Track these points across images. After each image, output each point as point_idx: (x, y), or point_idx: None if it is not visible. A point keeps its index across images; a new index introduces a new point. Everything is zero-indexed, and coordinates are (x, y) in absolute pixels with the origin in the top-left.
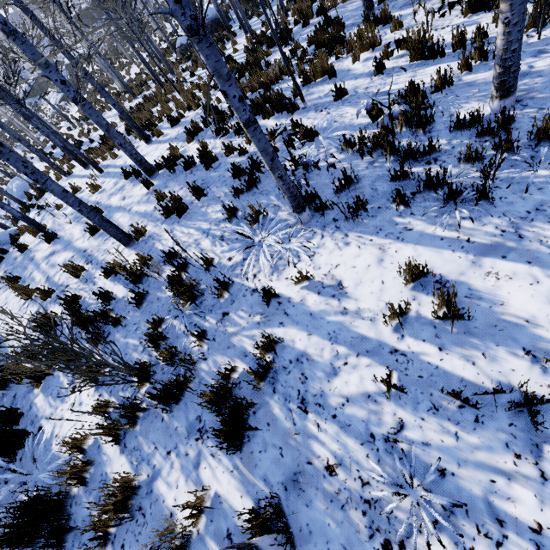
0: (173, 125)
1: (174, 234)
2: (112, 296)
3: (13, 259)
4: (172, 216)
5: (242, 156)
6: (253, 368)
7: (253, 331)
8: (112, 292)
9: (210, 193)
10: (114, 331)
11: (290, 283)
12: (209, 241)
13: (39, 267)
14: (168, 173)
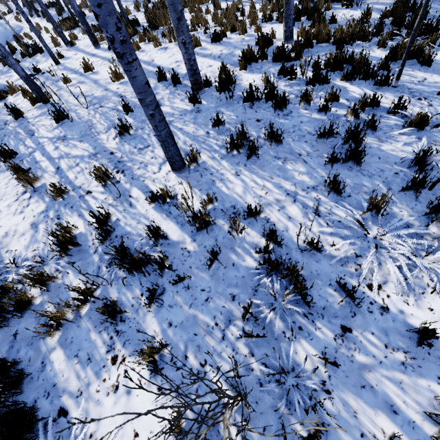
0: (213, 40)
1: (242, 179)
2: (167, 237)
3: (2, 123)
4: (235, 154)
5: (321, 114)
6: (413, 438)
7: (397, 374)
8: (161, 228)
9: (286, 144)
10: (172, 289)
11: (438, 318)
12: (298, 210)
13: (44, 149)
14: (218, 95)
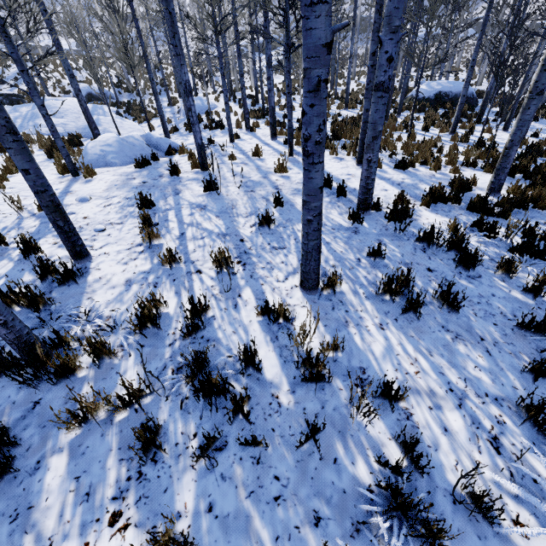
0: (397, 166)
1: (386, 336)
2: (261, 369)
3: (158, 174)
4: (386, 299)
5: (527, 295)
6: None
7: None
8: (258, 353)
9: (463, 316)
10: (235, 450)
11: None
12: (463, 423)
13: (180, 211)
14: (385, 223)
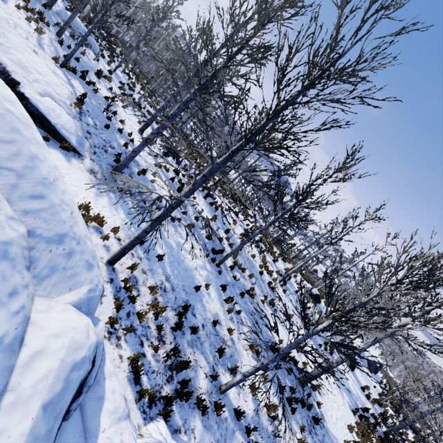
0: None
1: None
2: None
3: None
4: None
5: None
6: None
7: None
8: None
9: None
10: None
11: None
12: None
13: None
14: None
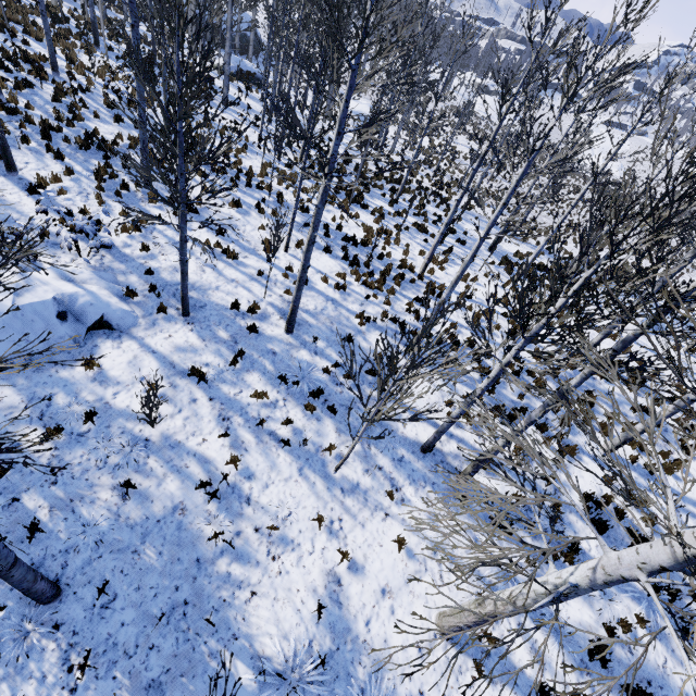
0: None
1: None
2: None
3: None
4: None
5: None
6: None
7: None
8: None
9: None
10: None
11: None
12: None
13: None
14: None
